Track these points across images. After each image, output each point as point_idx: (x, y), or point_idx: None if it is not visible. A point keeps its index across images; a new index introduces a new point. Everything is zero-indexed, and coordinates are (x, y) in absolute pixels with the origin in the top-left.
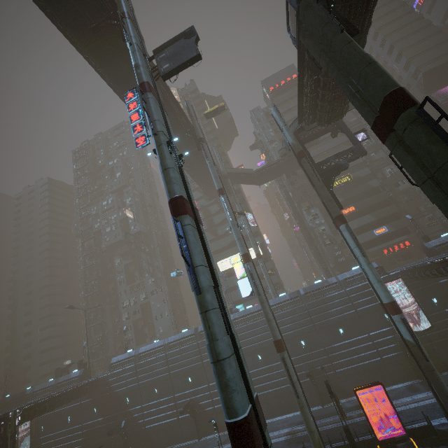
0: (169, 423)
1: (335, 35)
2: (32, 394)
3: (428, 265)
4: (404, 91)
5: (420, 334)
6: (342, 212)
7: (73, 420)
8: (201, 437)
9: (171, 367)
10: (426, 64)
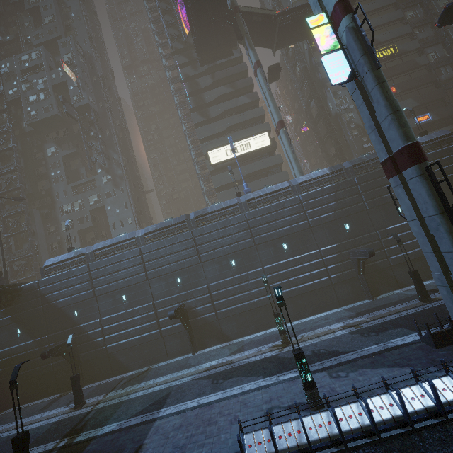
0: (145, 338)
1: None
2: None
3: None
4: None
5: None
6: None
7: None
8: (196, 351)
9: (148, 265)
10: None
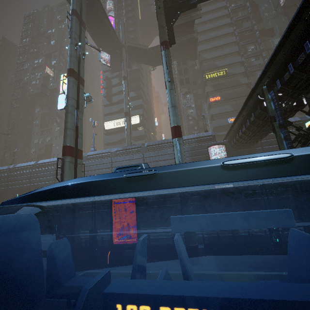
0: None
1: None
2: None
3: (240, 122)
4: None
5: (222, 192)
6: (209, 99)
7: None
8: None
9: (32, 180)
10: None
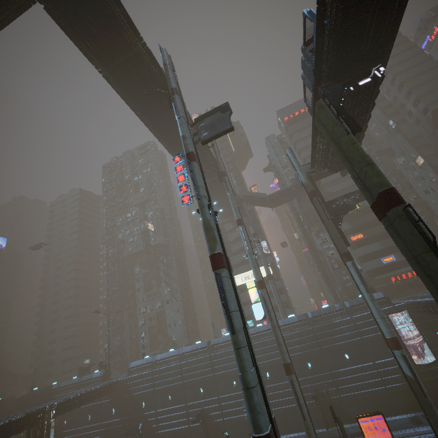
0: (180, 430)
1: (343, 135)
2: (58, 389)
3: (430, 303)
4: (394, 191)
5: (424, 367)
6: (351, 238)
7: (93, 418)
8: None
9: (184, 376)
10: (435, 102)
